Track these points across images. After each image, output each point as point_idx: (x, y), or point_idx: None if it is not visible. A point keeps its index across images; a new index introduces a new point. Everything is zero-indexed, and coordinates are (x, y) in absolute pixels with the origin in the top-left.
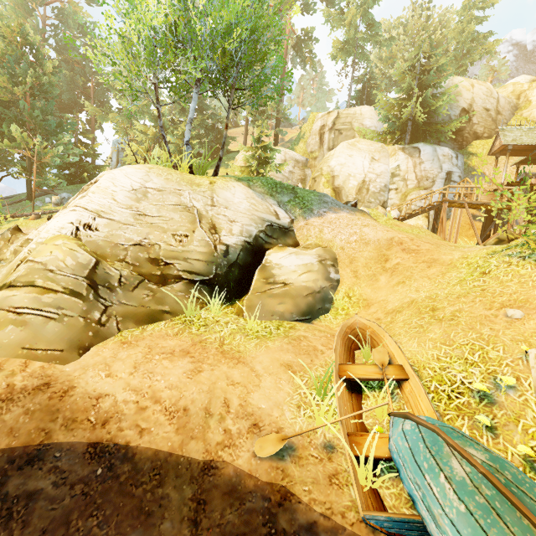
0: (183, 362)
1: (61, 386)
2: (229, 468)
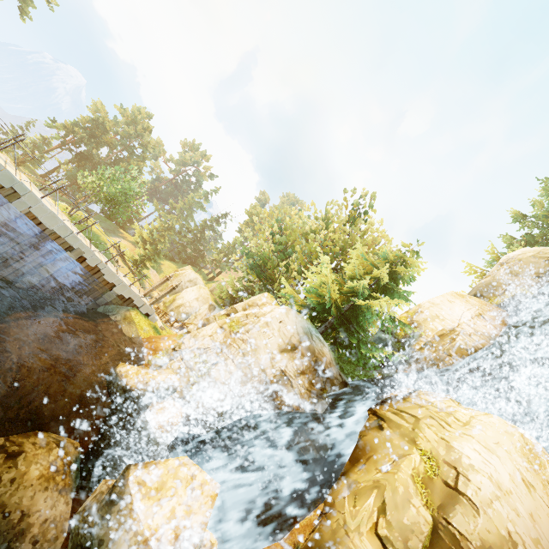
0: None
1: None
2: None
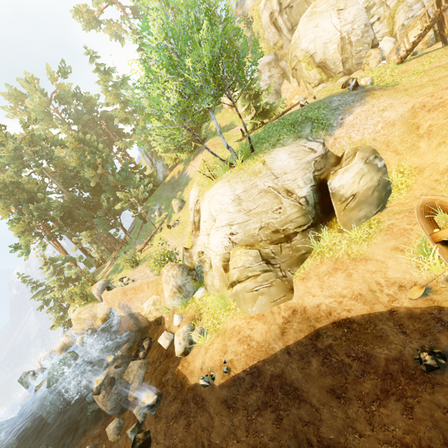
0: (338, 274)
1: (300, 309)
2: (402, 309)
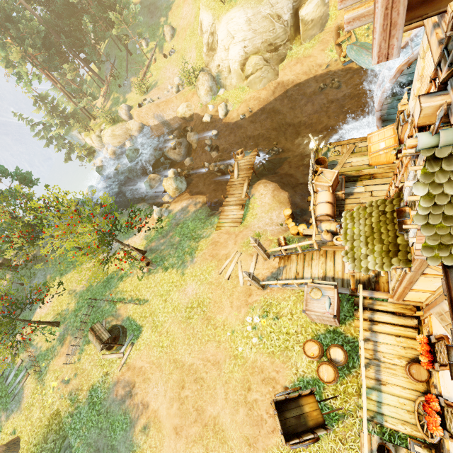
0: (298, 65)
1: (281, 82)
2: (318, 74)
